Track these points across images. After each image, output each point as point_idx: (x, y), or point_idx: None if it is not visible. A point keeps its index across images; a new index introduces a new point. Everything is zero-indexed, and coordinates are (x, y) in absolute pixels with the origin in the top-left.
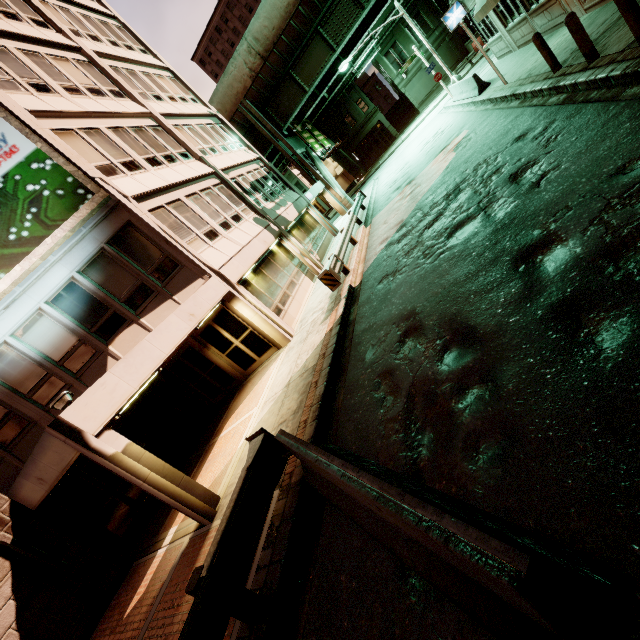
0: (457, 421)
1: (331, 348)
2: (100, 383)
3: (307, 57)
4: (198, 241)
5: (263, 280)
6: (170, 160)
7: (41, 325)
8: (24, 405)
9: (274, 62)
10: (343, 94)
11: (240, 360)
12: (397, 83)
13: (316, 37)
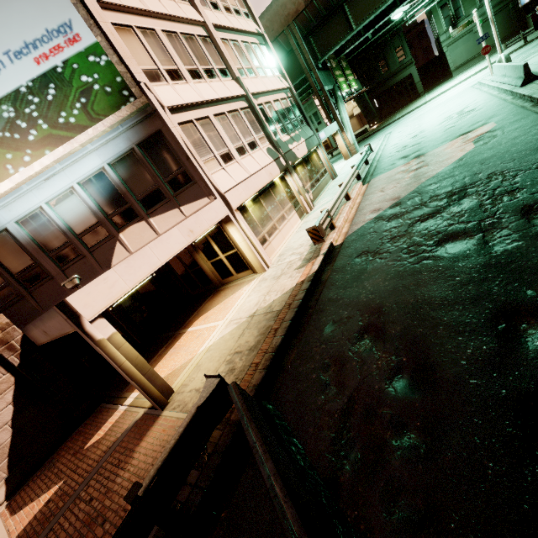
0: (386, 457)
1: (297, 302)
2: (103, 277)
3: None
4: (214, 161)
5: (259, 209)
6: (210, 75)
7: (71, 201)
8: (46, 261)
9: None
10: (386, 37)
11: (221, 270)
12: (442, 40)
13: None
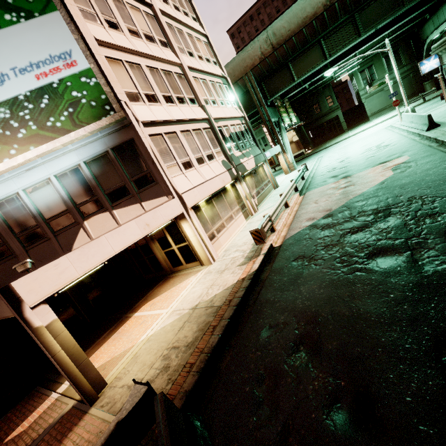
0: None
1: (237, 300)
2: (55, 263)
3: (305, 57)
4: (176, 167)
5: (211, 209)
6: (181, 101)
7: (45, 190)
8: (13, 241)
9: (280, 53)
10: (319, 89)
11: (172, 259)
12: (361, 94)
13: (317, 45)
